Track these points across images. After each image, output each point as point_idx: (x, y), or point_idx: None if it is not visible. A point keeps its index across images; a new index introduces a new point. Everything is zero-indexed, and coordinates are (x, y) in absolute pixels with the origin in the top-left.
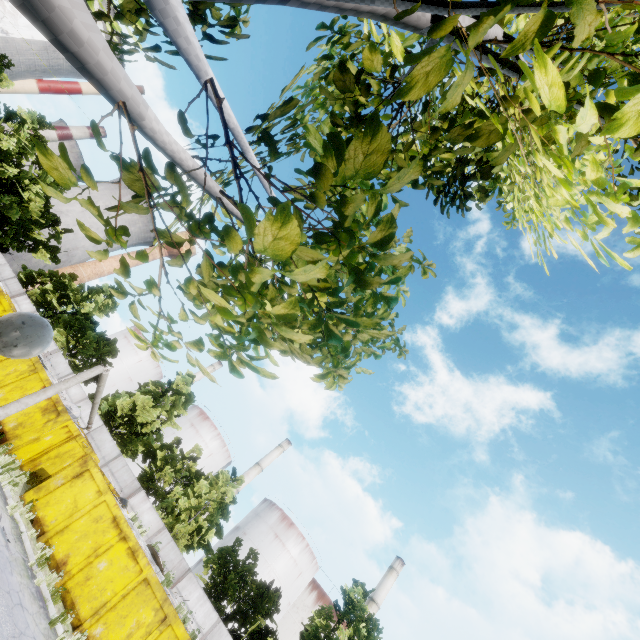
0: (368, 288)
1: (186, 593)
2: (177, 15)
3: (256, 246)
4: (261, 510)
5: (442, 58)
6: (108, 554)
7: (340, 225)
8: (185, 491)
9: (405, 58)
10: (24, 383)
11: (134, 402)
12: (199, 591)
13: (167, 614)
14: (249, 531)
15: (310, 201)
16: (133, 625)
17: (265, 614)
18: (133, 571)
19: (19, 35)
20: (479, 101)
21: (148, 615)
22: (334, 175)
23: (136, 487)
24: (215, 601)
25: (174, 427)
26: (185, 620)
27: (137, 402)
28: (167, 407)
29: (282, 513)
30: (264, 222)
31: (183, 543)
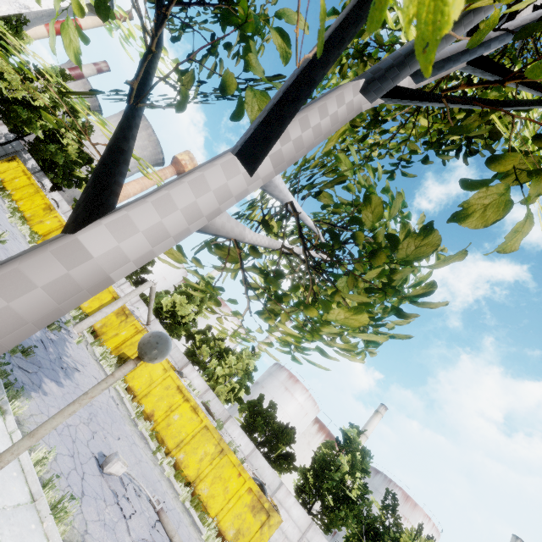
0: (406, 319)
1: (230, 431)
2: (275, 183)
3: (329, 317)
4: (273, 371)
5: (501, 196)
6: (178, 410)
7: (388, 284)
8: (219, 363)
9: (461, 181)
10: (99, 295)
11: (174, 301)
12: (239, 430)
13: (223, 448)
14: (266, 385)
15: (347, 230)
16: (202, 454)
17: (285, 443)
18: (196, 421)
19: (38, 7)
20: (512, 143)
21: (211, 448)
22: (387, 257)
23: (186, 362)
24: (249, 434)
25: (205, 317)
26: (235, 451)
27: (176, 301)
28: (197, 303)
29: (289, 373)
30: (339, 310)
31: (223, 398)
